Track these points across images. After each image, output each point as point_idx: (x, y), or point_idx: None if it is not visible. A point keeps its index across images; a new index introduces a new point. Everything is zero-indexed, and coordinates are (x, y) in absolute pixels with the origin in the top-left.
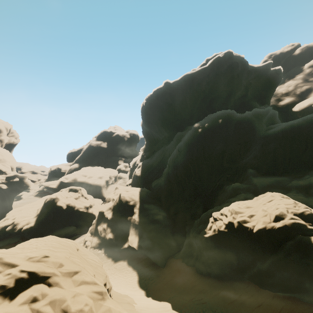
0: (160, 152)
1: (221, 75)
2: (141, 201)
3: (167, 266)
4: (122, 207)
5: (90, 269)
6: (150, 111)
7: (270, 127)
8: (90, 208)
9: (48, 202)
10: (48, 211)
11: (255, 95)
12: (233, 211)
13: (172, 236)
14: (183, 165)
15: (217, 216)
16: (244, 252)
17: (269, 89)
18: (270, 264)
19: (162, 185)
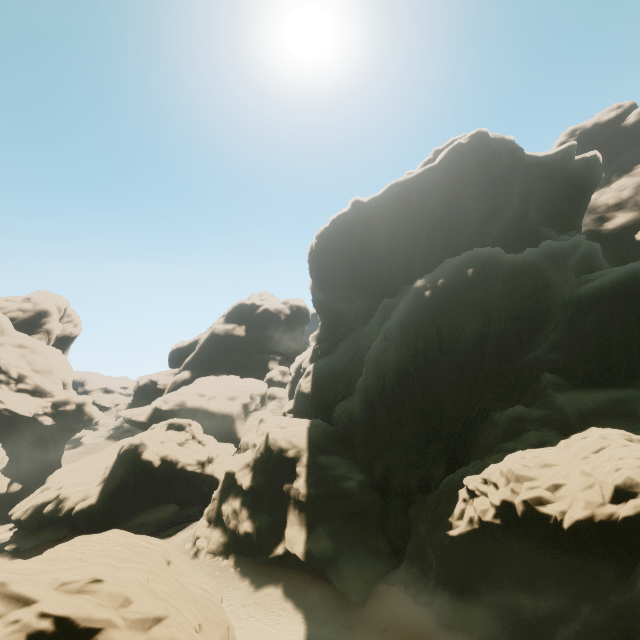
0: (349, 342)
1: (468, 178)
2: (312, 449)
3: (370, 602)
4: (273, 462)
5: (191, 610)
6: (326, 260)
7: (585, 279)
8: (208, 463)
9: (125, 452)
10: (125, 472)
11: (546, 213)
12: (511, 474)
13: (381, 530)
14: (395, 369)
15: (476, 487)
16: (546, 577)
17: (576, 198)
18: (614, 612)
19: (355, 413)
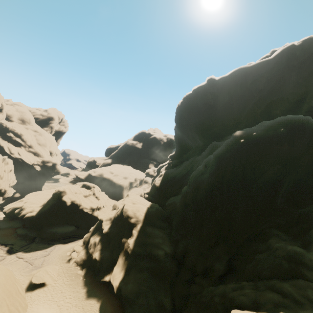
0: (188, 163)
1: (293, 69)
2: (145, 221)
3: None
4: (122, 222)
5: None
6: (185, 113)
7: None
8: (96, 210)
9: (55, 193)
10: (53, 203)
11: None
12: None
13: (170, 291)
14: (205, 188)
15: None
16: None
17: None
18: None
19: (177, 207)
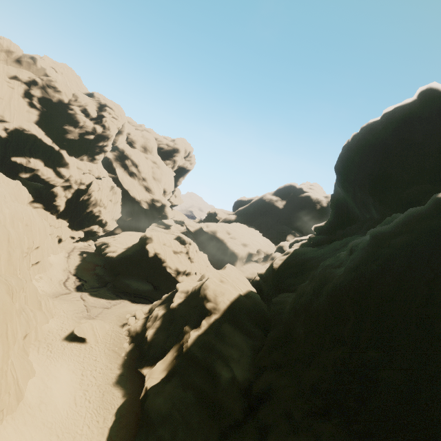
0: (338, 244)
1: None
2: (226, 314)
3: None
4: (195, 302)
5: None
6: (356, 155)
7: None
8: (183, 274)
9: (141, 238)
10: (136, 249)
11: None
12: None
13: None
14: (329, 295)
15: None
16: None
17: None
18: None
19: (285, 311)
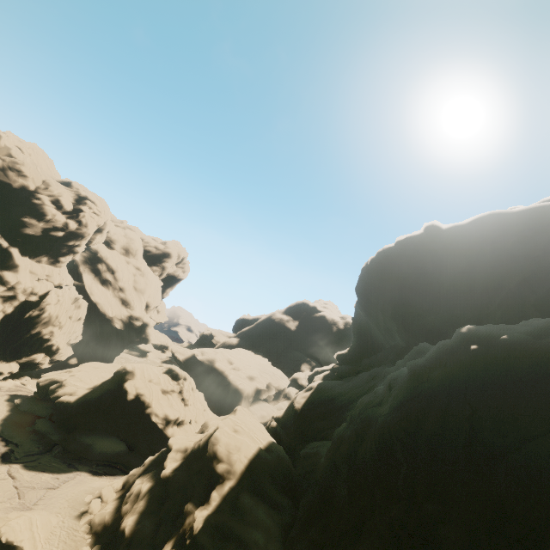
0: (367, 376)
1: None
2: (244, 479)
3: None
4: (200, 464)
5: None
6: (376, 279)
7: None
8: (174, 424)
9: (117, 372)
10: (108, 389)
11: None
12: None
13: None
14: (377, 440)
15: None
16: None
17: None
18: None
19: (319, 467)
